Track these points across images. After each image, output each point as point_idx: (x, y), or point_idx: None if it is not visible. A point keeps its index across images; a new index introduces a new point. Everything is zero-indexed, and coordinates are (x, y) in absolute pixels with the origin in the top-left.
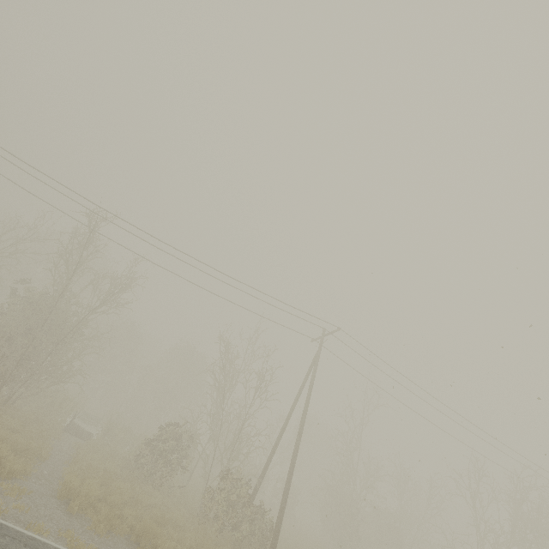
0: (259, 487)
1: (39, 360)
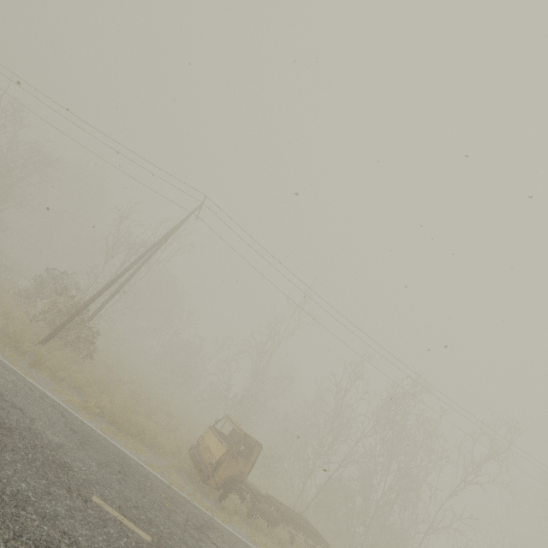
0: (97, 313)
1: None
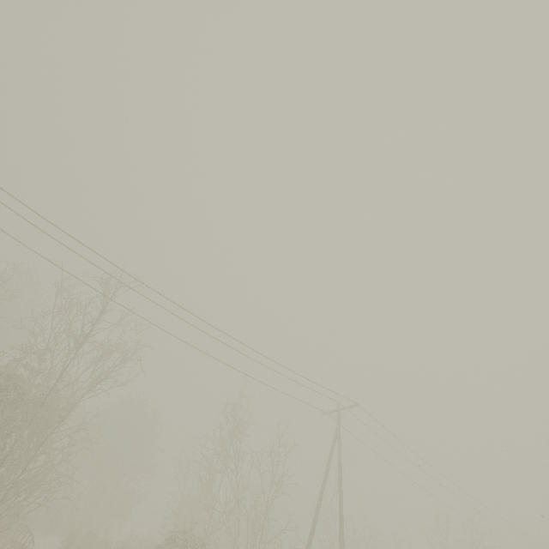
0: None
1: (16, 473)
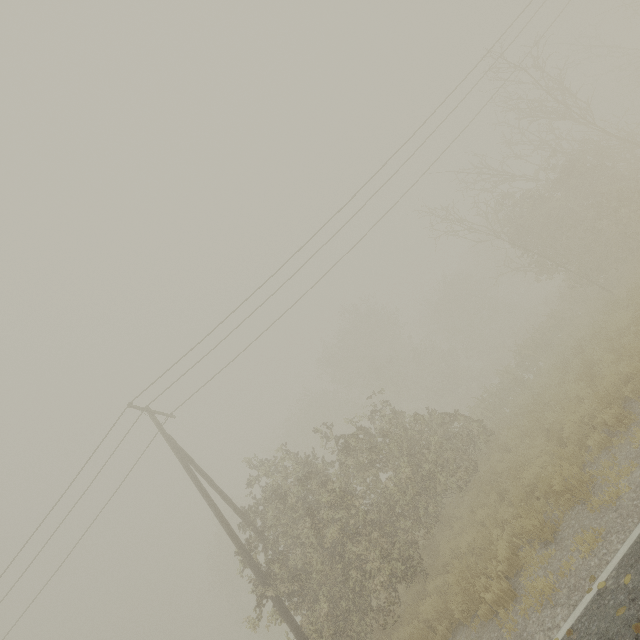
0: None
1: None
